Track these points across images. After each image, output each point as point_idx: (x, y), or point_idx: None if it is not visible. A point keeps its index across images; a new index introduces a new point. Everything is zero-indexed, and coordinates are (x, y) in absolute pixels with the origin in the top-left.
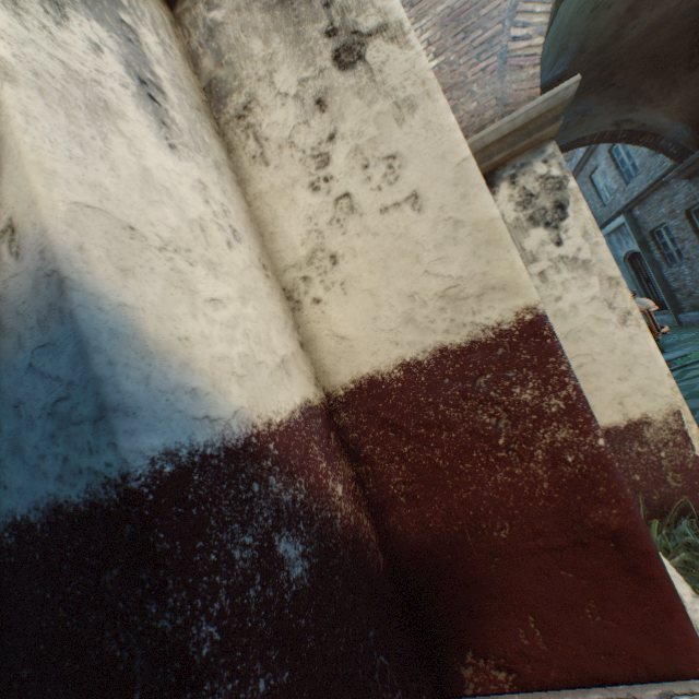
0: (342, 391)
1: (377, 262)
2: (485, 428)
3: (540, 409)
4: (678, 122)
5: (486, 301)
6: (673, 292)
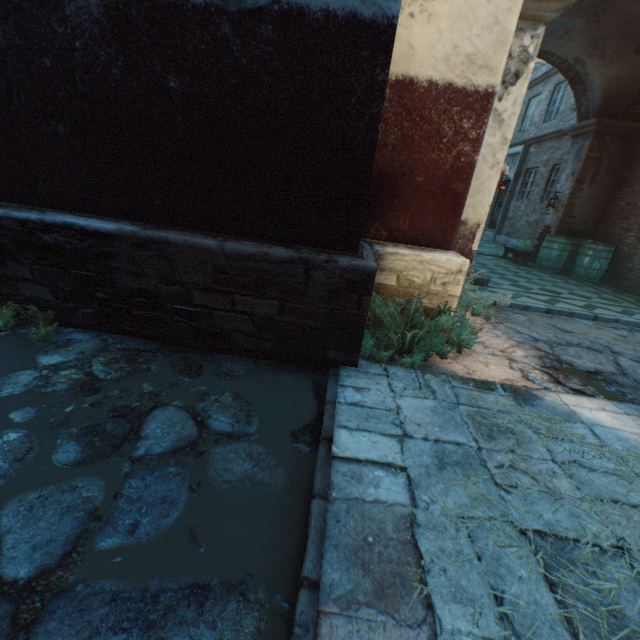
0: (394, 78)
1: (453, 16)
2: (442, 132)
3: (467, 134)
4: (601, 90)
5: (481, 73)
6: (506, 219)
